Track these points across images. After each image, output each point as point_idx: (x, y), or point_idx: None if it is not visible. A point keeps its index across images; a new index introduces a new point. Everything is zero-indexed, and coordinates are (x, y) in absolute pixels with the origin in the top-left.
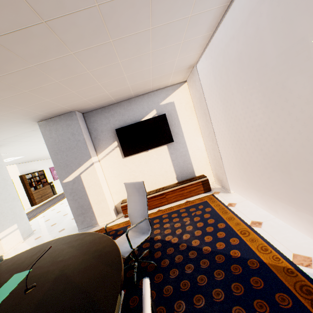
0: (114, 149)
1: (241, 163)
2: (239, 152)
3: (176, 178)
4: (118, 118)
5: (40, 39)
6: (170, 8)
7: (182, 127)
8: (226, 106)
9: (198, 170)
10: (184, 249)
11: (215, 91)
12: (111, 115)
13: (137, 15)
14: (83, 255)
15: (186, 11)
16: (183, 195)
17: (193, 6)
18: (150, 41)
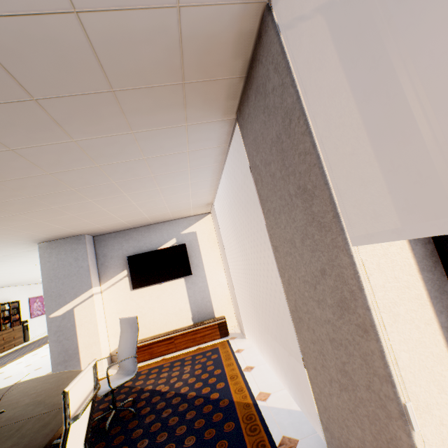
0: (122, 279)
1: (257, 303)
2: (255, 291)
3: (192, 318)
4: (132, 244)
5: (67, 195)
6: (171, 181)
7: (203, 259)
8: (241, 243)
9: (219, 310)
10: (170, 396)
11: (232, 228)
12: (125, 240)
13: (146, 184)
14: (58, 386)
15: (185, 181)
16: (195, 340)
17: (190, 179)
18: (160, 193)
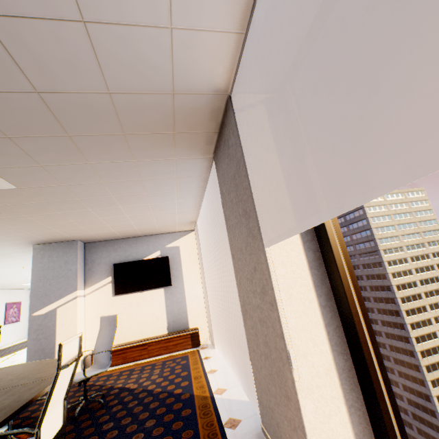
0: (106, 284)
1: (228, 315)
2: (227, 304)
3: (168, 327)
4: (120, 253)
5: (72, 204)
6: (161, 199)
7: (183, 272)
8: (218, 259)
9: (193, 322)
10: (138, 392)
11: (211, 245)
12: (114, 249)
13: (139, 200)
14: (39, 368)
15: (172, 200)
16: (168, 348)
17: (176, 199)
18: (150, 209)
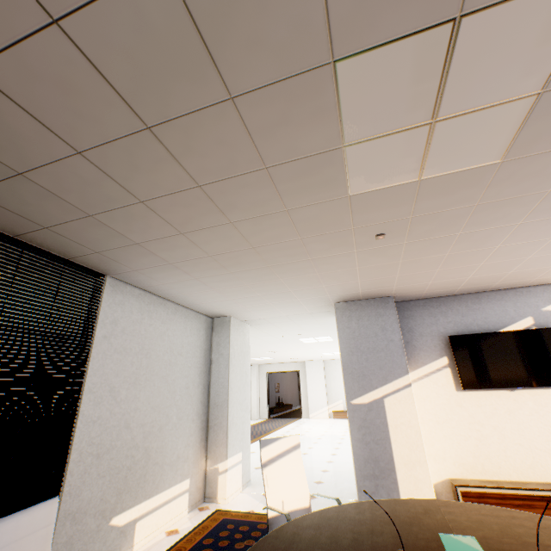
0: (439, 369)
1: None
2: None
3: None
4: (452, 319)
5: (515, 207)
6: None
7: None
8: None
9: None
10: None
11: None
12: (440, 311)
13: None
14: None
15: None
16: None
17: None
18: None
